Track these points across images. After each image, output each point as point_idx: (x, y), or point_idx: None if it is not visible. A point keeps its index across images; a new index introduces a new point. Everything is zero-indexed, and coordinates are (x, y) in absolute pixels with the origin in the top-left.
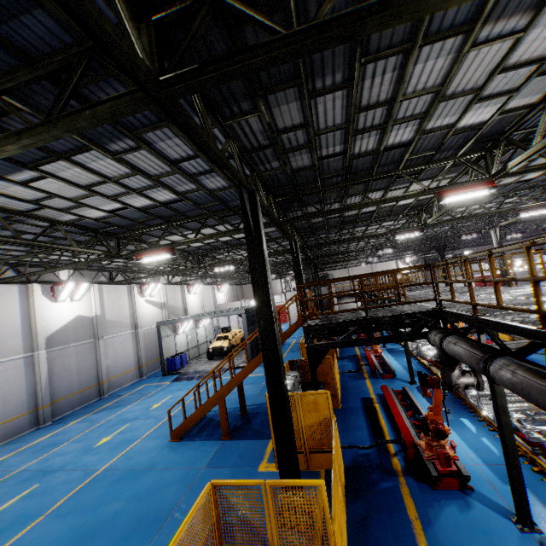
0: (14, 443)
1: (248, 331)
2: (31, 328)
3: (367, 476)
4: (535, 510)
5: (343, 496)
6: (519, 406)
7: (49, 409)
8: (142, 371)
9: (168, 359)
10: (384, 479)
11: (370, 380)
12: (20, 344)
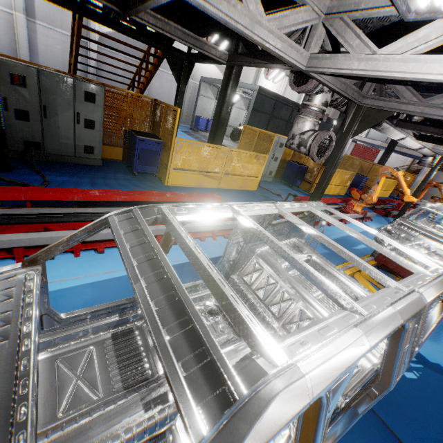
0: None
1: (253, 116)
2: None
3: None
4: None
5: None
6: None
7: None
8: (181, 118)
9: (196, 117)
10: None
11: None
12: None
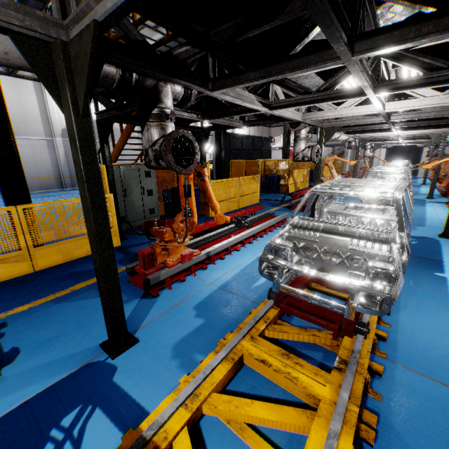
0: (43, 192)
1: None
2: (48, 119)
3: (117, 255)
4: (159, 341)
5: (64, 255)
6: (310, 235)
7: (69, 180)
8: None
9: None
10: (121, 261)
11: (280, 208)
12: (41, 129)
